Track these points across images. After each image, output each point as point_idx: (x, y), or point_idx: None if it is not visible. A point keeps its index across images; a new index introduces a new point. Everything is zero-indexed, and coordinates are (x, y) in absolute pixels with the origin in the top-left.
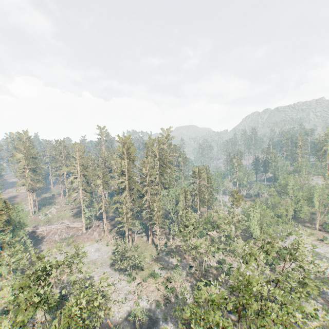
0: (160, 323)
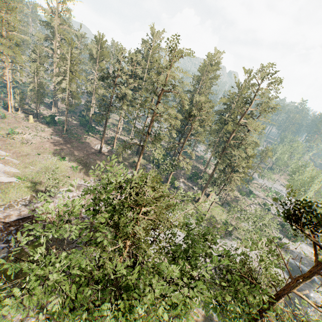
0: (303, 268)
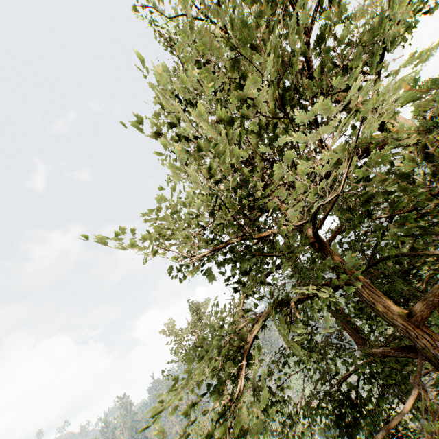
0: None
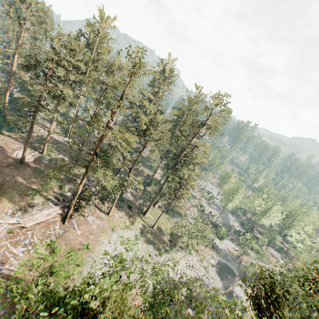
0: (228, 264)
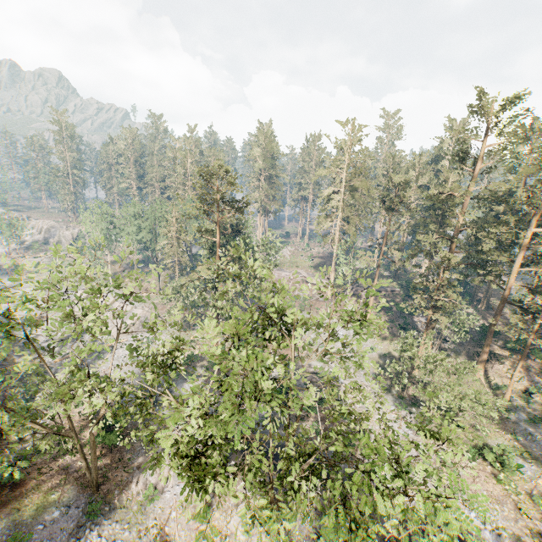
0: None
